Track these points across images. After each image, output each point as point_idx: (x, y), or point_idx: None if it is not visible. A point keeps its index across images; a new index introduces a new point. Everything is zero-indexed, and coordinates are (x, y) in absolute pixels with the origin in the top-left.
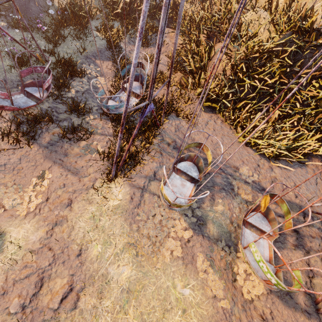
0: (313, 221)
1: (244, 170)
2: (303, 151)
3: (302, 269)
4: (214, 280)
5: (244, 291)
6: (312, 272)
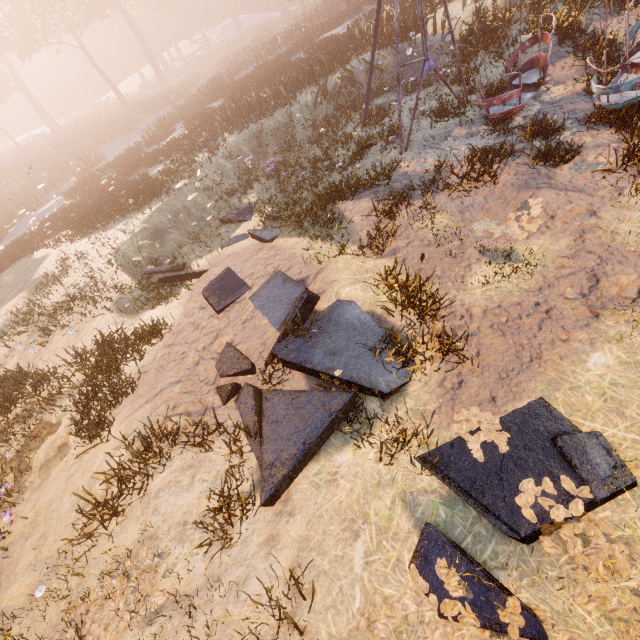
0: None
1: None
2: None
3: None
4: None
5: None
6: None
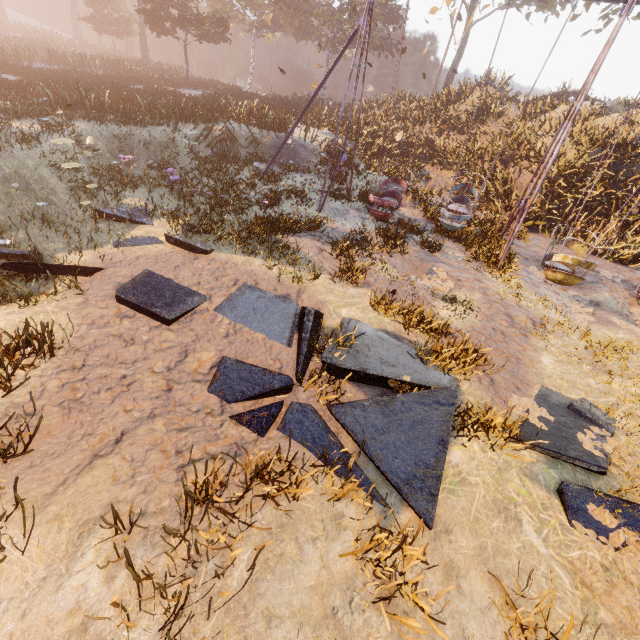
0: None
1: (606, 273)
2: None
3: None
4: (639, 329)
5: None
6: None
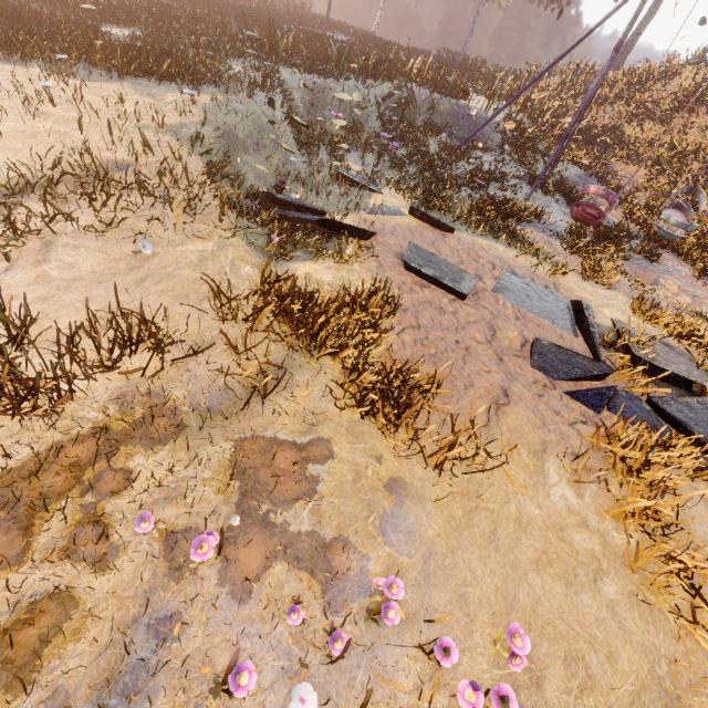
0: None
1: None
2: None
3: None
4: None
5: None
6: None
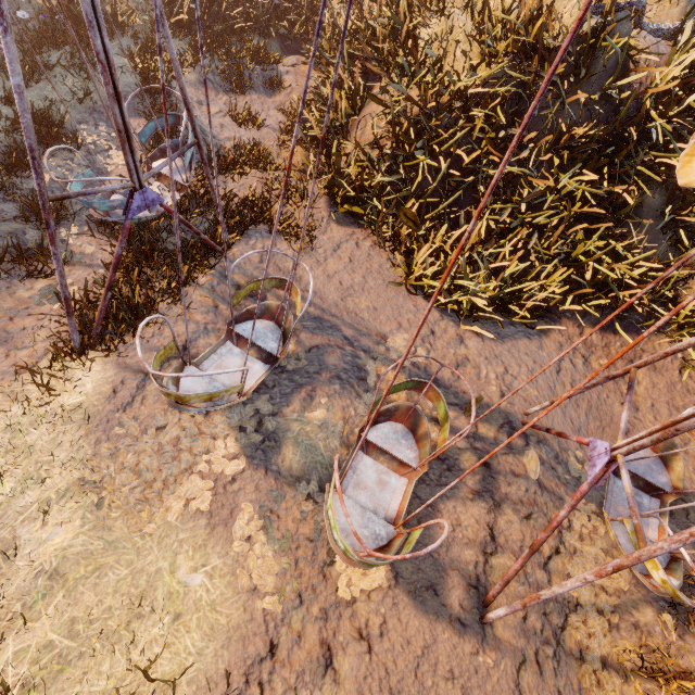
0: (526, 443)
1: (398, 342)
2: (533, 304)
3: (474, 539)
4: (263, 556)
5: (342, 583)
6: (494, 544)
